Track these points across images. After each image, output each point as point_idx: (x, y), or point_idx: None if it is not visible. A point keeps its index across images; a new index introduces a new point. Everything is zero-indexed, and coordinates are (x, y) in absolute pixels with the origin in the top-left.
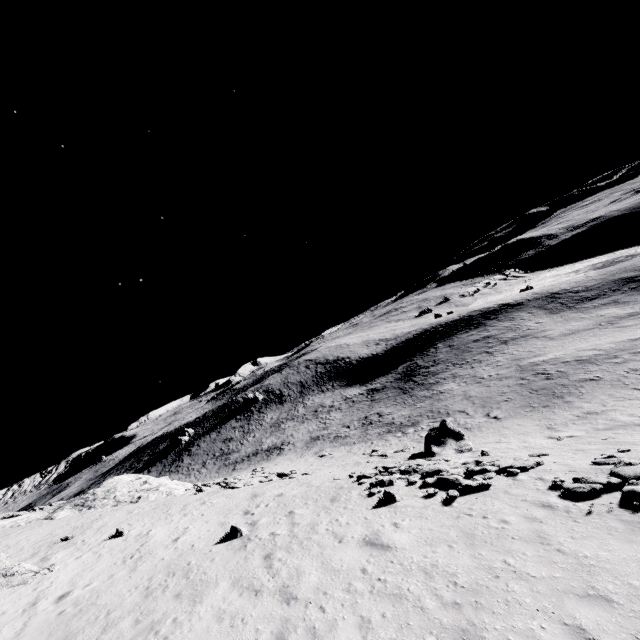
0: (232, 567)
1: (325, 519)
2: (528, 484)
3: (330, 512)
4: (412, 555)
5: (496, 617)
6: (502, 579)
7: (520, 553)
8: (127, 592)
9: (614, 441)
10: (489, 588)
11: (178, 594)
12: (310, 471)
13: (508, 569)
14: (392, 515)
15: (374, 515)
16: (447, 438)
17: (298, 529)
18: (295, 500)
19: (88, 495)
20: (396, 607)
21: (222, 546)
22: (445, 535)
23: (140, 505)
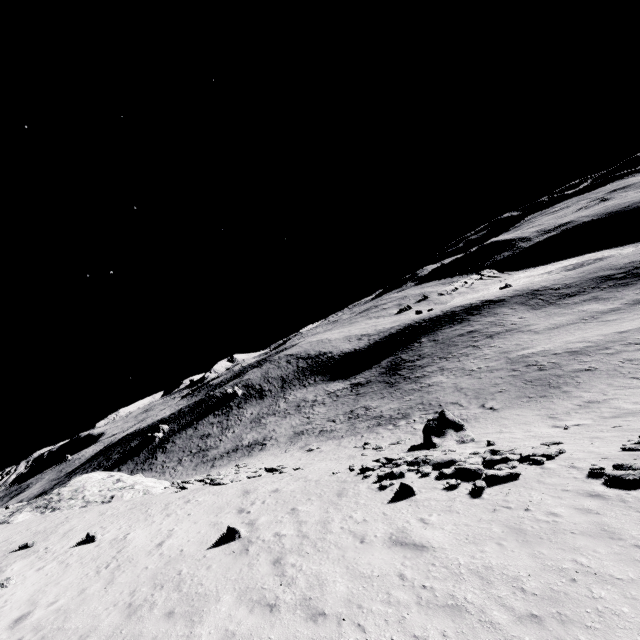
0: (235, 576)
1: (336, 516)
2: (561, 472)
3: (340, 508)
4: (456, 556)
5: (593, 633)
6: (581, 583)
7: (590, 550)
8: (103, 611)
9: (628, 428)
10: (569, 595)
11: (170, 612)
12: (301, 465)
13: (583, 570)
14: (415, 510)
15: (393, 510)
16: (447, 429)
17: (307, 528)
18: (295, 496)
19: (52, 495)
20: (457, 623)
21: (218, 550)
22: (488, 531)
23: (113, 505)
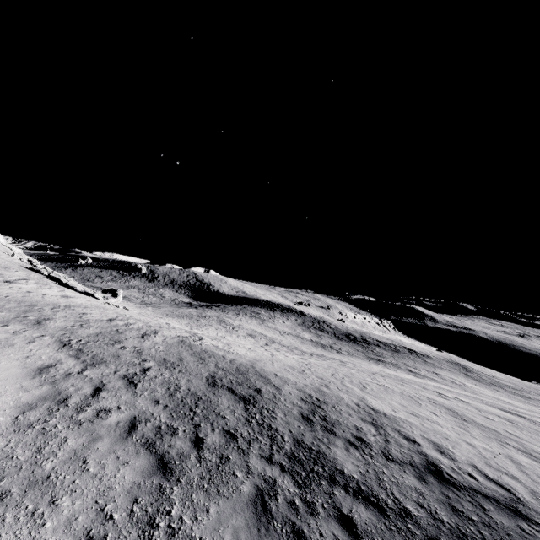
0: None
1: None
2: None
3: None
4: None
5: None
6: None
7: None
8: None
9: None
10: None
11: None
12: None
13: None
14: None
15: None
16: (110, 293)
17: None
18: (2, 248)
19: None
20: None
21: None
22: None
23: None
